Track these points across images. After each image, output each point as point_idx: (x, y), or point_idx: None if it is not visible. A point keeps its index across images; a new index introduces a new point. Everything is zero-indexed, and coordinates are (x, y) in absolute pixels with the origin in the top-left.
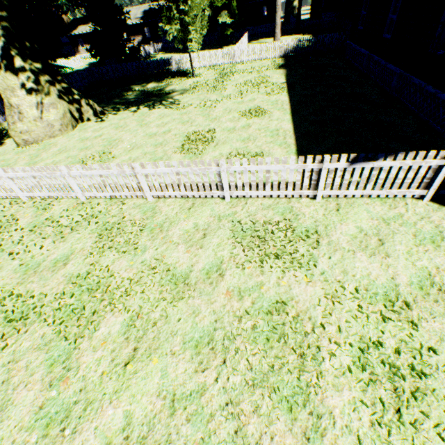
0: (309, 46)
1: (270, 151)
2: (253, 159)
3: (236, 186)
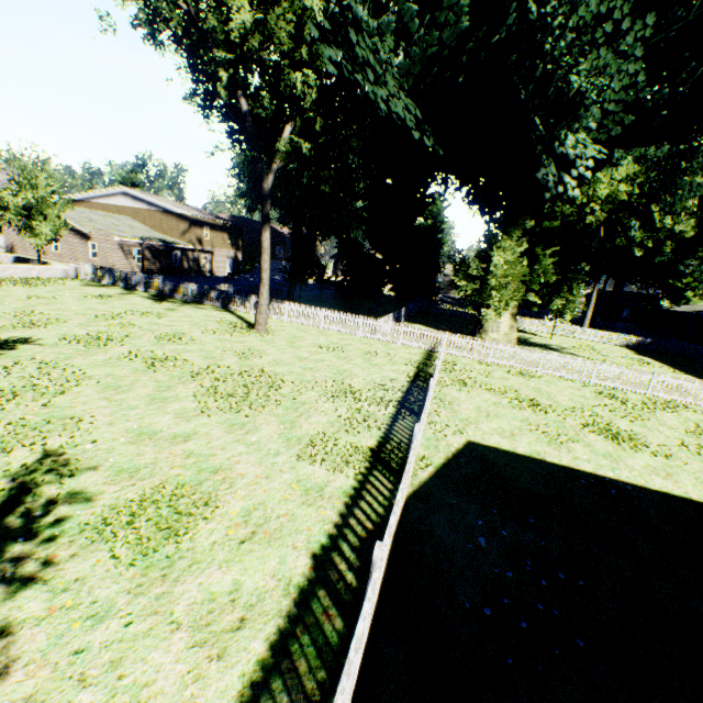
0: (650, 346)
1: None
2: None
3: None
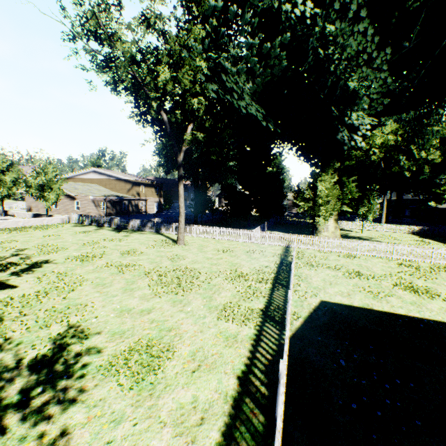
0: (428, 231)
1: None
2: None
3: None
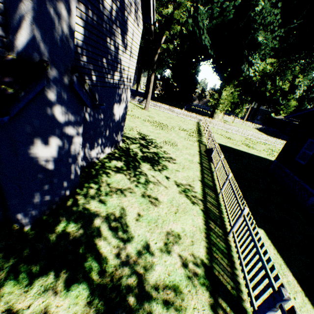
0: (264, 129)
1: None
2: None
3: None
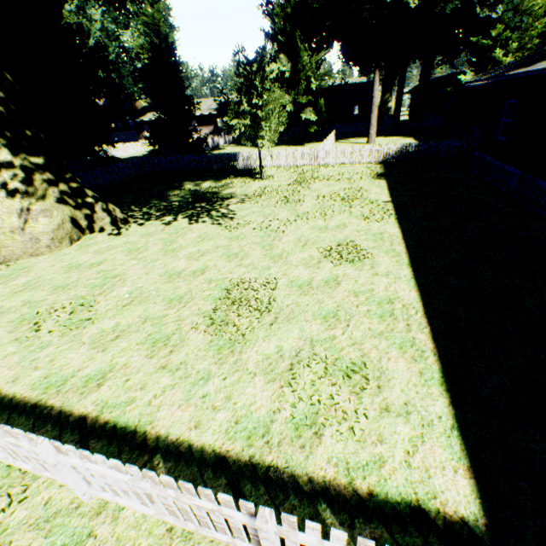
0: (417, 153)
1: (383, 364)
2: (367, 544)
3: (304, 493)
